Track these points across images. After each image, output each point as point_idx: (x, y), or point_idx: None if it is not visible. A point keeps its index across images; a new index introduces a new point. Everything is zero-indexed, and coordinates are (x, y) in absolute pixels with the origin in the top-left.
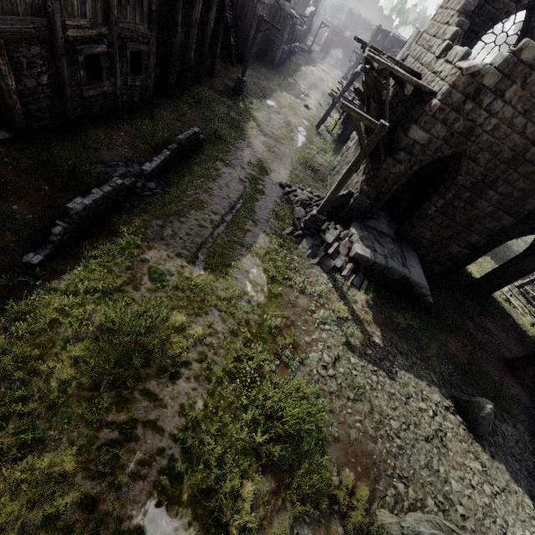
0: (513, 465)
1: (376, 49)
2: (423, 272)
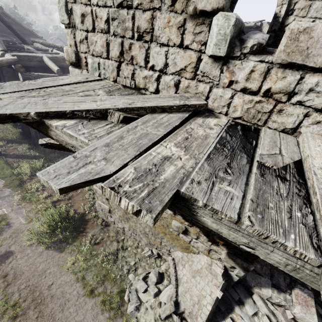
0: None
1: (65, 112)
2: None
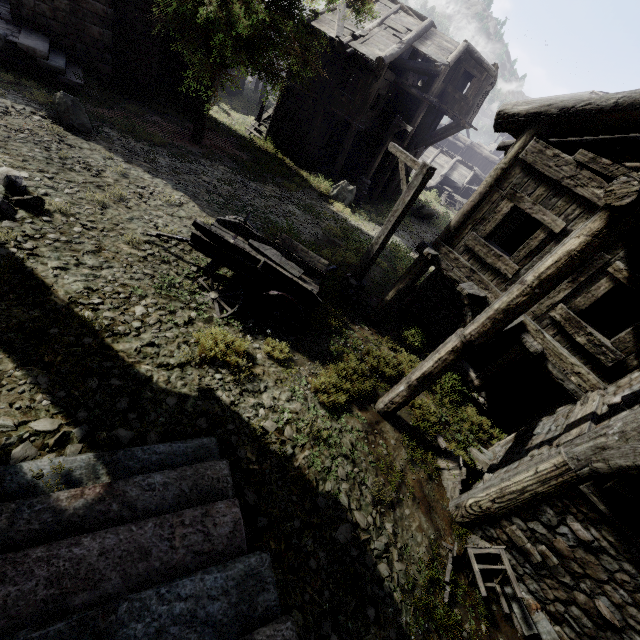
0: (121, 151)
1: None
2: (65, 58)
